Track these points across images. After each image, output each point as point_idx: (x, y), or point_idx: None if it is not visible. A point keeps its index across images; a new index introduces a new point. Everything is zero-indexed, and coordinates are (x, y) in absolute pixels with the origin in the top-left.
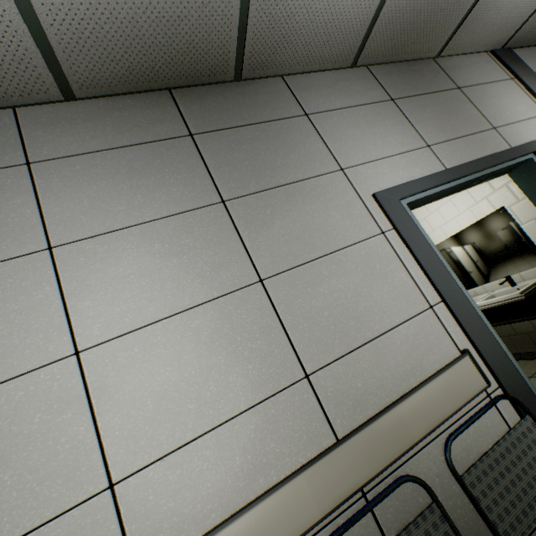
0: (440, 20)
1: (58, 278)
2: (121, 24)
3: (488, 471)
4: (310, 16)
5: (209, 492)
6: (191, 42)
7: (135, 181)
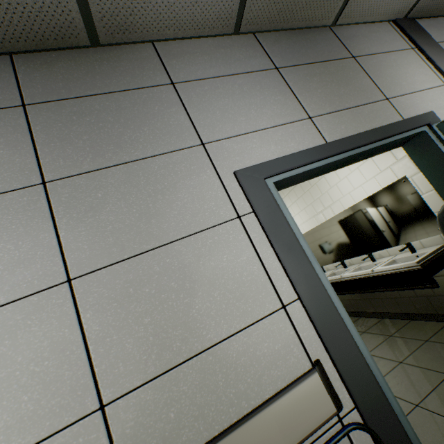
0: None
1: None
2: None
3: None
4: None
5: None
6: None
7: None
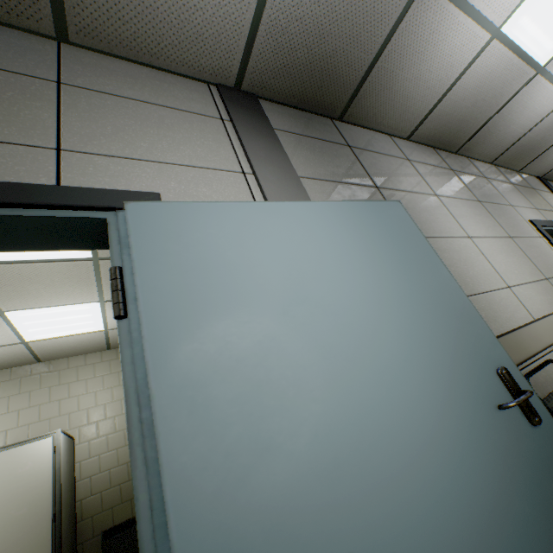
0: (530, 153)
1: (446, 208)
2: (451, 117)
3: None
4: (497, 135)
5: (539, 304)
6: (459, 131)
7: (445, 181)
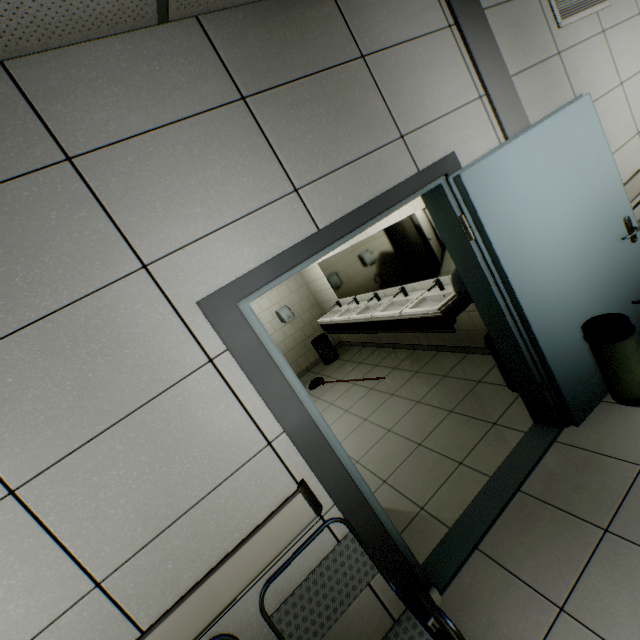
0: None
1: None
2: None
3: (298, 602)
4: None
5: None
6: None
7: None
